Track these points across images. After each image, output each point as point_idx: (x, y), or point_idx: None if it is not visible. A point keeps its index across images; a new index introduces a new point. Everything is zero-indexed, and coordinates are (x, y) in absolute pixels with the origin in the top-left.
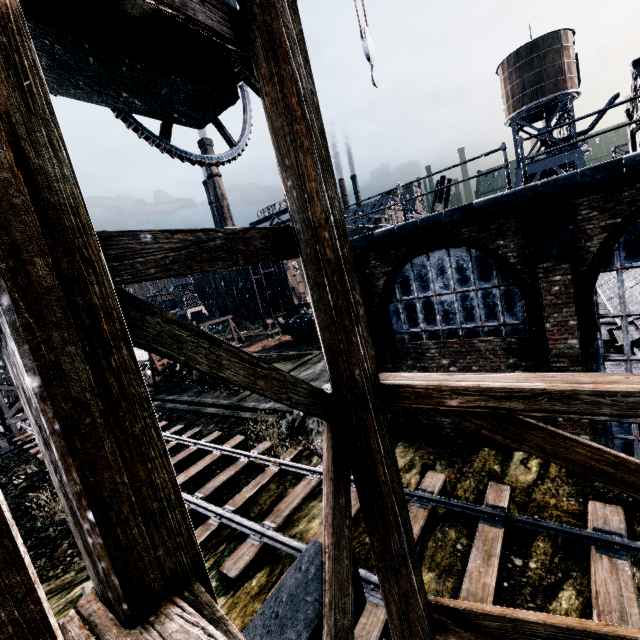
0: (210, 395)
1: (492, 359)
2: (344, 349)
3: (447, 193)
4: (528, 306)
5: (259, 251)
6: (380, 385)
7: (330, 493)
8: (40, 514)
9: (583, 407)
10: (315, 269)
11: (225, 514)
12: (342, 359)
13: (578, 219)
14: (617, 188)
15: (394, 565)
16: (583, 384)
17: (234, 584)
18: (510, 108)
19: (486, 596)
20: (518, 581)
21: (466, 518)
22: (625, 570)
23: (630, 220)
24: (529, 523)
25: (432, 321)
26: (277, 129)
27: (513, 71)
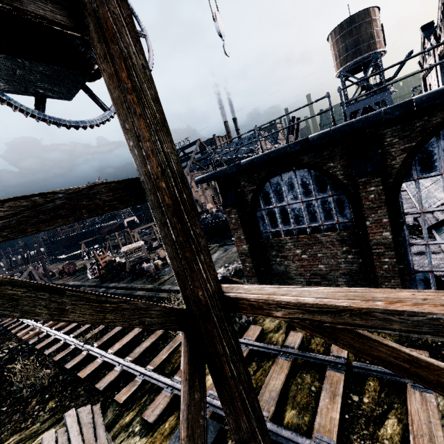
0: (139, 281)
1: (331, 248)
2: (188, 275)
3: (297, 128)
4: (353, 209)
5: (106, 203)
6: (224, 298)
7: (185, 392)
8: (16, 380)
9: (377, 322)
10: (159, 212)
11: (147, 373)
12: (188, 283)
13: (385, 145)
14: (411, 121)
15: (245, 439)
16: (377, 302)
17: (152, 427)
18: (338, 65)
19: (332, 427)
20: (356, 413)
21: (318, 366)
22: (432, 401)
23: (422, 143)
24: (362, 368)
25: (287, 223)
26: (116, 99)
27: (339, 38)
